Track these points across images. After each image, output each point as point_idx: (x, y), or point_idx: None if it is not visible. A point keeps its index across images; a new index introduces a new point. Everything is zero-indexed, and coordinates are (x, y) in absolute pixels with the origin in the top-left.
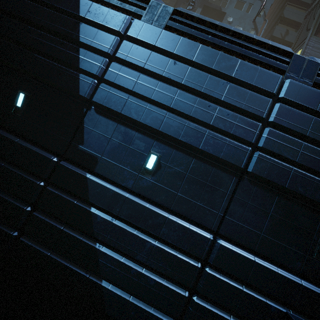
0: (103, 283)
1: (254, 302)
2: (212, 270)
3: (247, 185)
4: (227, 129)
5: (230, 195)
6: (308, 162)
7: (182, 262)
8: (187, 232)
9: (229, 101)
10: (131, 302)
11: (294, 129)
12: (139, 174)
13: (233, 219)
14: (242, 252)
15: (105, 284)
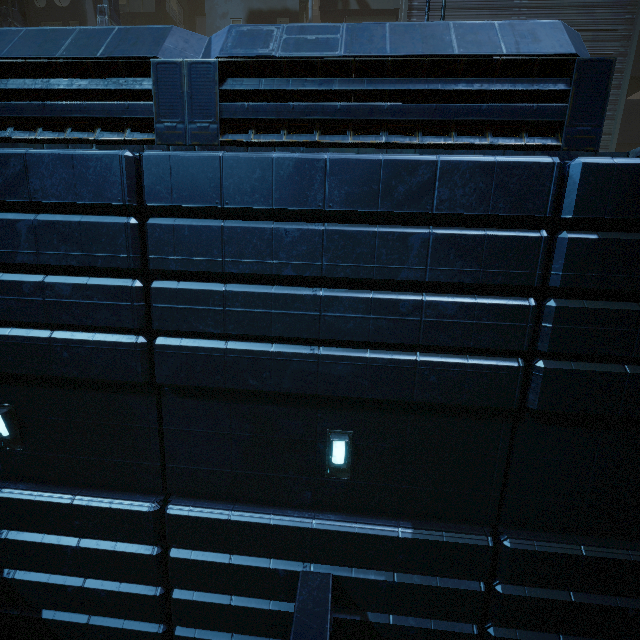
0: (44, 614)
1: (252, 573)
2: (177, 551)
3: (175, 402)
4: (79, 320)
5: (156, 429)
6: (248, 326)
7: (128, 556)
8: (111, 514)
9: (53, 260)
10: (91, 625)
11: (196, 269)
12: (3, 450)
13: (180, 464)
14: (206, 513)
15: (48, 615)
